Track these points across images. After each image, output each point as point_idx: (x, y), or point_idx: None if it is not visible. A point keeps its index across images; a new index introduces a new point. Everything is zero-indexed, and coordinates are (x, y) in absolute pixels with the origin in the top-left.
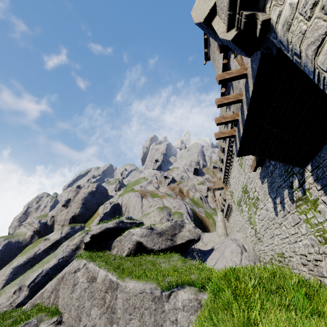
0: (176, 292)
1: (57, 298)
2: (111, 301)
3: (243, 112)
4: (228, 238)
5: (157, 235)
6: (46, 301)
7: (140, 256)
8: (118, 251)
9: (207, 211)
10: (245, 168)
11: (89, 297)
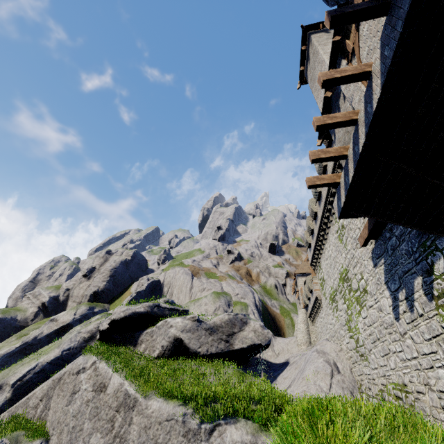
0: (223, 426)
1: (47, 410)
2: (122, 426)
3: (357, 140)
4: (311, 349)
5: (206, 332)
6: (31, 412)
7: (177, 361)
8: (146, 349)
9: (284, 306)
10: (347, 243)
11: (91, 415)
